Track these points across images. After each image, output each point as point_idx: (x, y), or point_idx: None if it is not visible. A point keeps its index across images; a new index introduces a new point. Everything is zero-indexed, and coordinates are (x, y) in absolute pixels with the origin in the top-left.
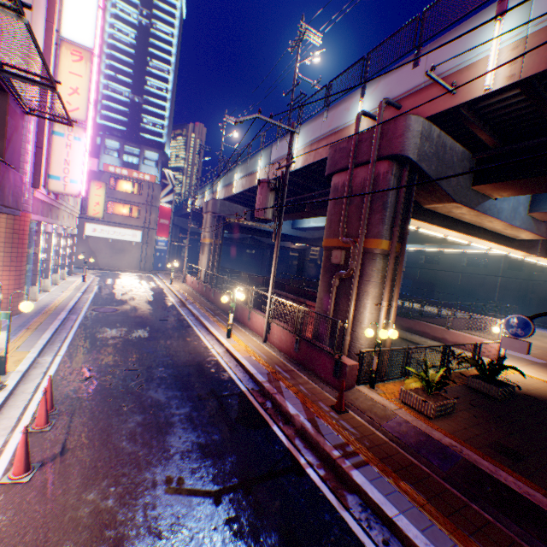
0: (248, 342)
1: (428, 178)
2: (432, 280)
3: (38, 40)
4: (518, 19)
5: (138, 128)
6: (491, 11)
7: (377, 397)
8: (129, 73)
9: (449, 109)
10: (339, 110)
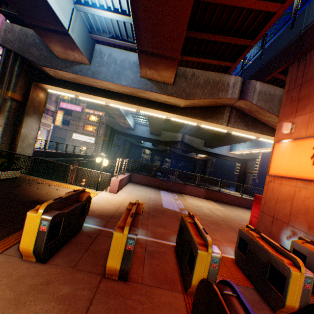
0: None
1: (16, 53)
2: None
3: None
4: None
5: None
6: None
7: None
8: None
9: None
10: None
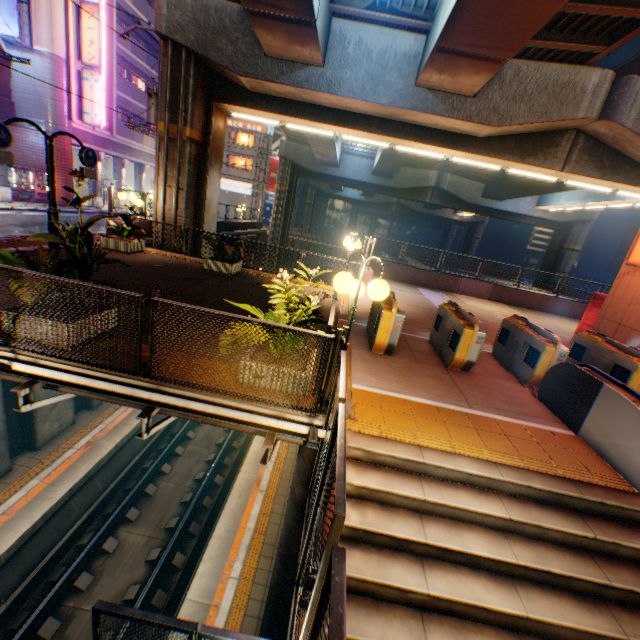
0: None
1: (192, 51)
2: None
3: (59, 9)
4: None
5: None
6: None
7: None
8: None
9: None
10: None
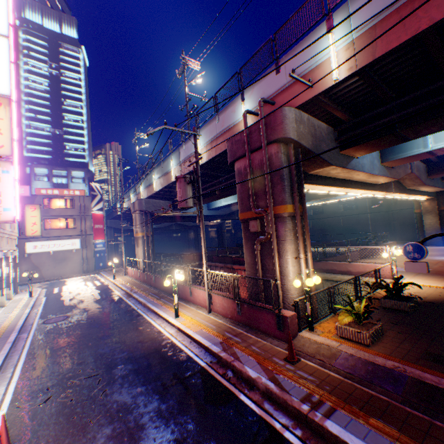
0: (195, 316)
1: (309, 151)
2: (322, 226)
3: None
4: (343, 30)
5: (62, 154)
6: (322, 27)
7: (319, 339)
8: (47, 112)
9: (312, 98)
10: (227, 113)
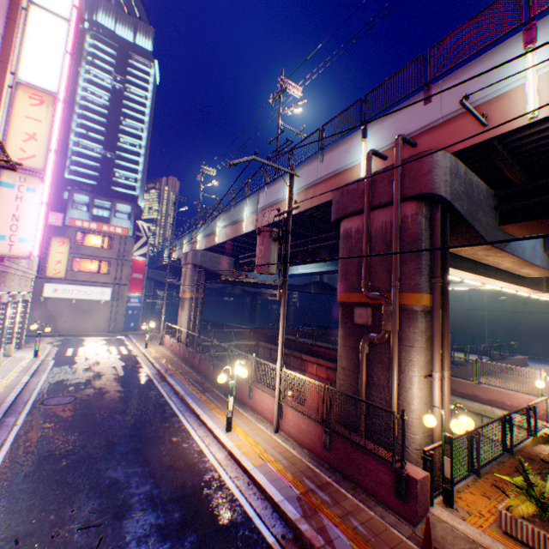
0: (255, 434)
1: (461, 218)
2: None
3: None
4: None
5: (109, 182)
6: (515, 41)
7: (470, 531)
8: (101, 130)
9: (482, 142)
10: (337, 152)
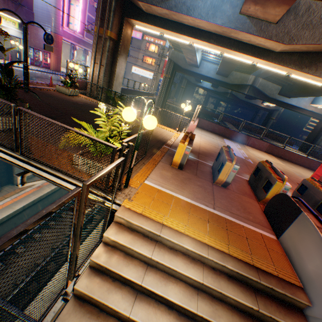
0: None
1: None
2: None
3: None
4: None
5: None
6: None
7: None
8: None
9: None
10: None
